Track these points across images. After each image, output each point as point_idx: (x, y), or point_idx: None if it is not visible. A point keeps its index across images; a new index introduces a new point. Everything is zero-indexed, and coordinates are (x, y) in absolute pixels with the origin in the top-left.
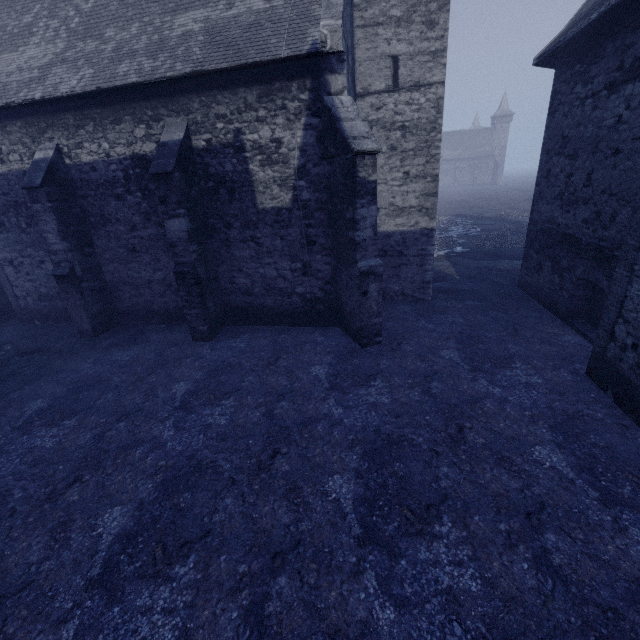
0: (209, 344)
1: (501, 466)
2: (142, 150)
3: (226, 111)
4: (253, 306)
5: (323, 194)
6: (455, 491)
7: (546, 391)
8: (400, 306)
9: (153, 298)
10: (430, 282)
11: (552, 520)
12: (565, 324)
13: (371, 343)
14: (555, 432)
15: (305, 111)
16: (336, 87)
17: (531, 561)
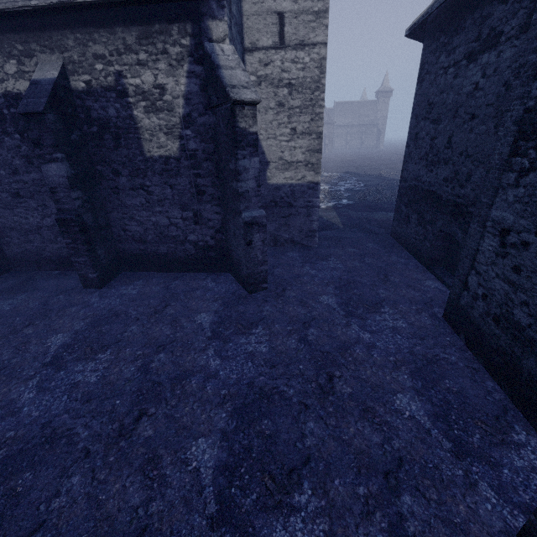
0: (100, 291)
1: (365, 418)
2: (15, 88)
3: (104, 51)
4: (147, 253)
5: (210, 144)
6: (319, 450)
7: (409, 335)
8: (289, 253)
9: (44, 244)
10: (316, 231)
11: (409, 479)
12: (427, 270)
13: (258, 289)
14: (415, 378)
15: (187, 57)
16: (217, 34)
17: (387, 532)
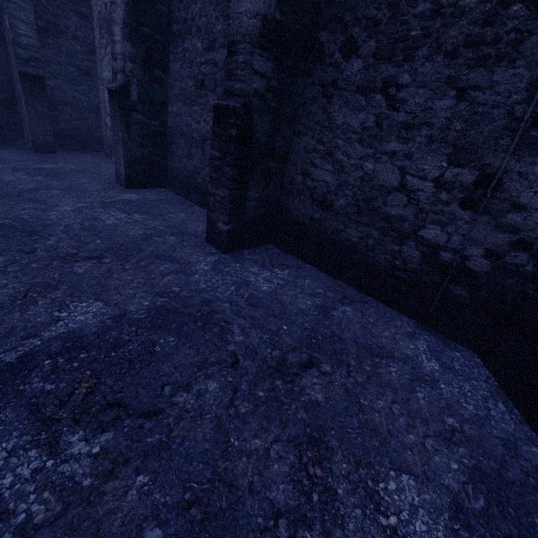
0: (219, 257)
1: None
2: None
3: None
4: (320, 229)
5: None
6: None
7: None
8: None
9: (201, 165)
10: None
11: None
12: None
13: None
14: None
15: None
16: None
17: None
